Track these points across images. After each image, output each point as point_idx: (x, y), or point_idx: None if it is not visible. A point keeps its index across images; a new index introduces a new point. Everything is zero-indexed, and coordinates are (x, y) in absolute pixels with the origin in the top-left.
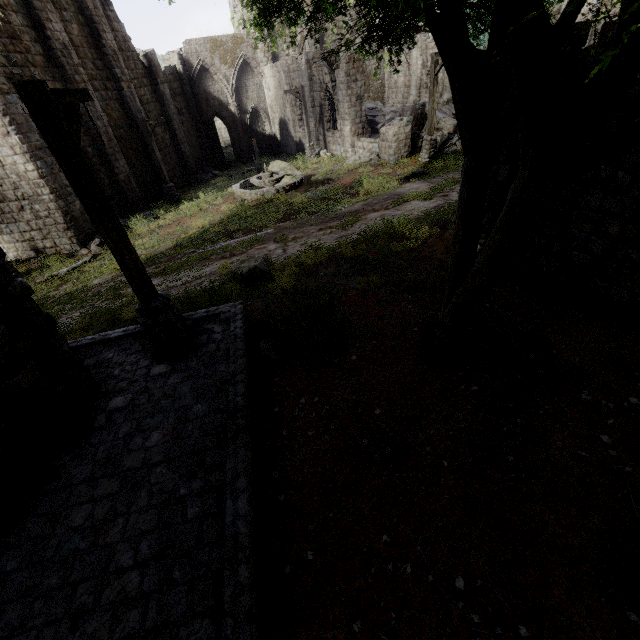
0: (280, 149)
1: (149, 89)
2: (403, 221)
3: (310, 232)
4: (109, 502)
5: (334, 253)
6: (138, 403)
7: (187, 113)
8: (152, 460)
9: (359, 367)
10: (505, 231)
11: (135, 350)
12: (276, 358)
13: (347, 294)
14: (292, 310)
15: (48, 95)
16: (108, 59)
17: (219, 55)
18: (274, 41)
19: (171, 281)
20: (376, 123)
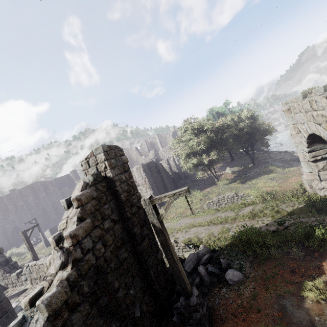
0: None
1: (62, 198)
2: None
3: None
4: None
5: None
6: None
7: None
8: None
9: None
10: None
11: None
12: None
13: None
14: None
15: None
16: (41, 200)
17: None
18: None
19: None
20: None
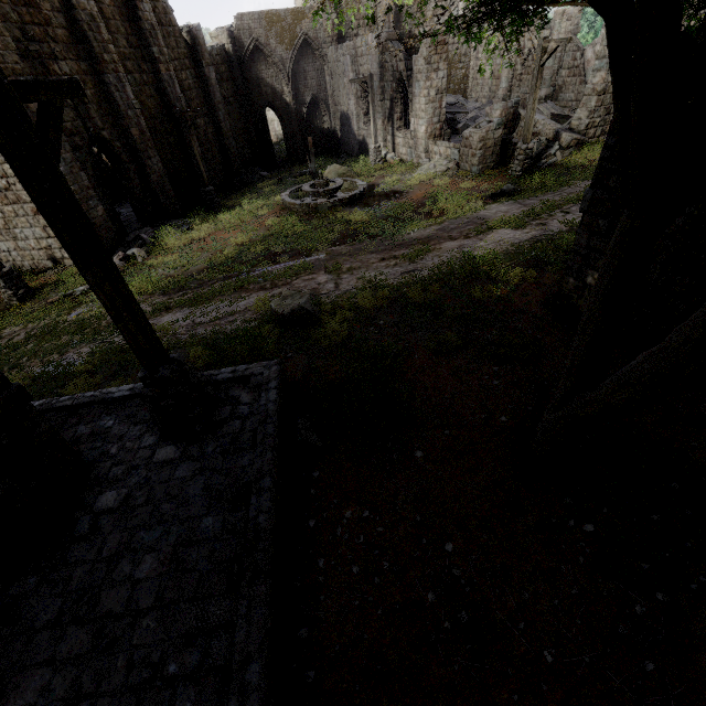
0: (340, 148)
1: (192, 72)
2: (488, 256)
3: (370, 262)
4: (74, 669)
5: (398, 294)
6: (133, 503)
7: (235, 102)
8: (139, 604)
9: (425, 470)
10: (697, 347)
11: (140, 419)
12: (317, 443)
13: (413, 355)
14: (341, 374)
15: (5, 90)
16: (144, 35)
17: (275, 33)
18: (341, 16)
19: (198, 316)
20: (456, 122)
